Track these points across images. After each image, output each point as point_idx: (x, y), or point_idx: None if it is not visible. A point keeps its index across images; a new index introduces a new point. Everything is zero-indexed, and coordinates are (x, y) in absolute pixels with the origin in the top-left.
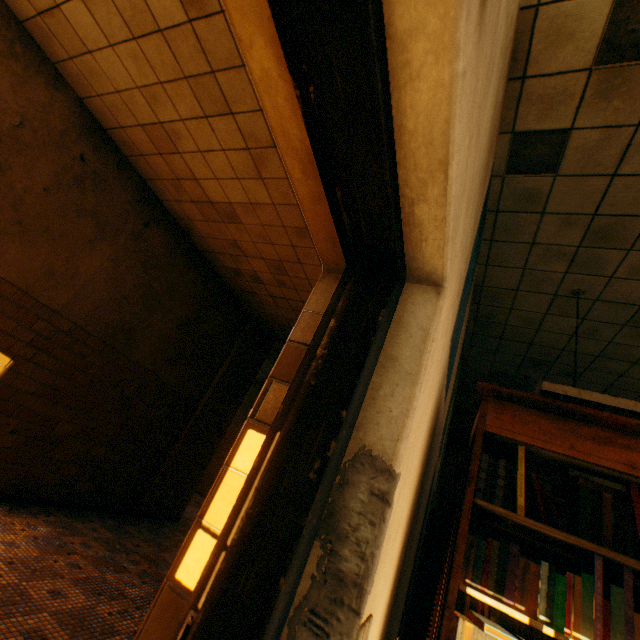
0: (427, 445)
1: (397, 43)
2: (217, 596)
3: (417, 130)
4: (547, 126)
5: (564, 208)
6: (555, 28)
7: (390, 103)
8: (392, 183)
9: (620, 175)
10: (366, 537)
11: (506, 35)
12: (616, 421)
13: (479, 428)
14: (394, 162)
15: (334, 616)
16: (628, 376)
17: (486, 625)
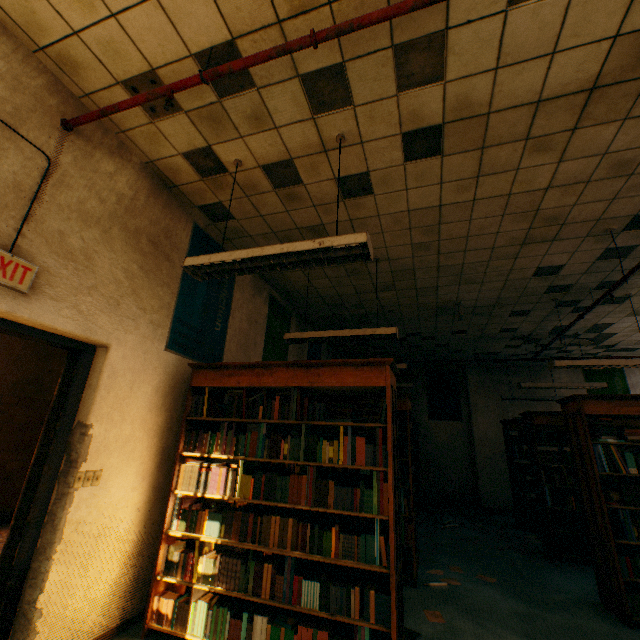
0: (177, 400)
1: (5, 317)
2: (30, 477)
3: (36, 325)
4: (209, 202)
5: (258, 232)
6: (169, 168)
7: (20, 323)
8: (44, 336)
9: (264, 215)
10: (78, 447)
11: (113, 216)
12: (235, 365)
13: (190, 386)
14: (40, 331)
15: (69, 470)
16: (382, 299)
17: (188, 462)
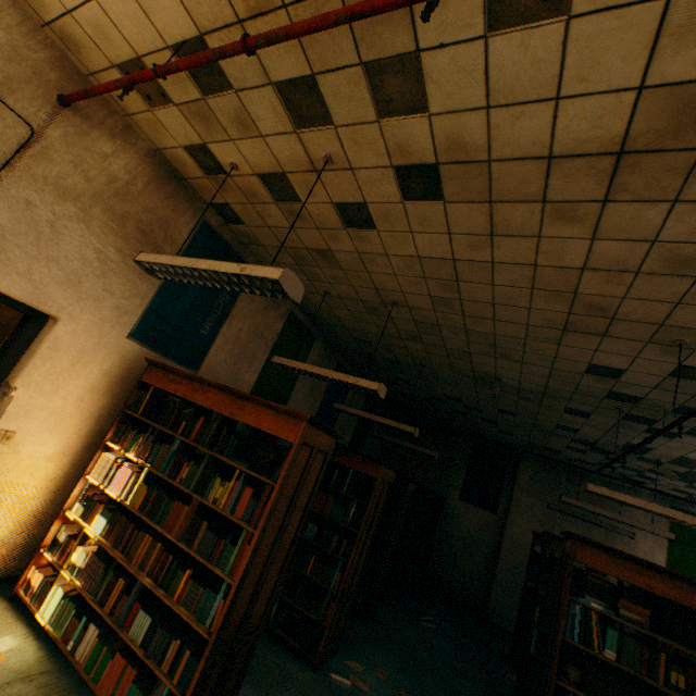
0: (129, 390)
1: None
2: None
3: None
4: (218, 201)
5: (269, 243)
6: (175, 159)
7: None
8: None
9: (271, 227)
10: None
11: (97, 196)
12: (180, 372)
13: (140, 379)
14: None
15: None
16: (411, 349)
17: (107, 452)
